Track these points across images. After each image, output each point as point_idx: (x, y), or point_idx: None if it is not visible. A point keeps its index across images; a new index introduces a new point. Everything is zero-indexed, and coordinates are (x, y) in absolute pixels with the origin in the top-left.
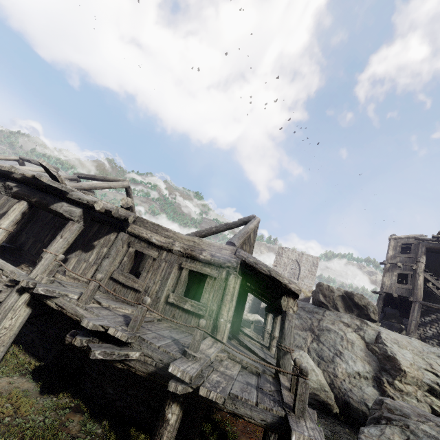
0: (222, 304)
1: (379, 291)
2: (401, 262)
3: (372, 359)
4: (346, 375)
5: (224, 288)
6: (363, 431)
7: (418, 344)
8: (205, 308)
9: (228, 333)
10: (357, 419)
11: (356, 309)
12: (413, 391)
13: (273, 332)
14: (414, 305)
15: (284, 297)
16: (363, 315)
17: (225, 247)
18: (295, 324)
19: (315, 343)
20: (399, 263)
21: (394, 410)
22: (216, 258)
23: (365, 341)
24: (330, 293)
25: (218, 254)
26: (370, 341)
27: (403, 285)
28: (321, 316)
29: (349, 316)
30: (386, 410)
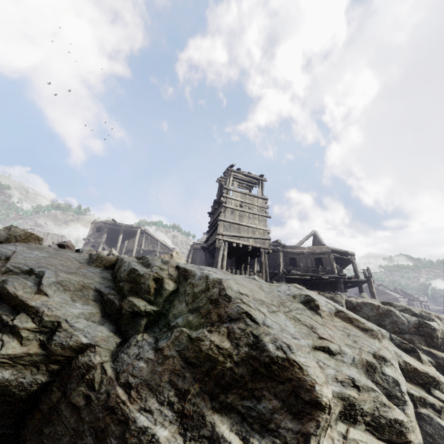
0: None
1: None
2: (94, 238)
3: None
4: None
5: None
6: None
7: None
8: None
9: None
10: None
11: None
12: None
13: None
14: None
15: None
16: None
17: None
18: None
19: None
20: (92, 239)
21: None
22: None
23: None
24: None
25: None
26: None
27: None
28: None
29: None
30: None
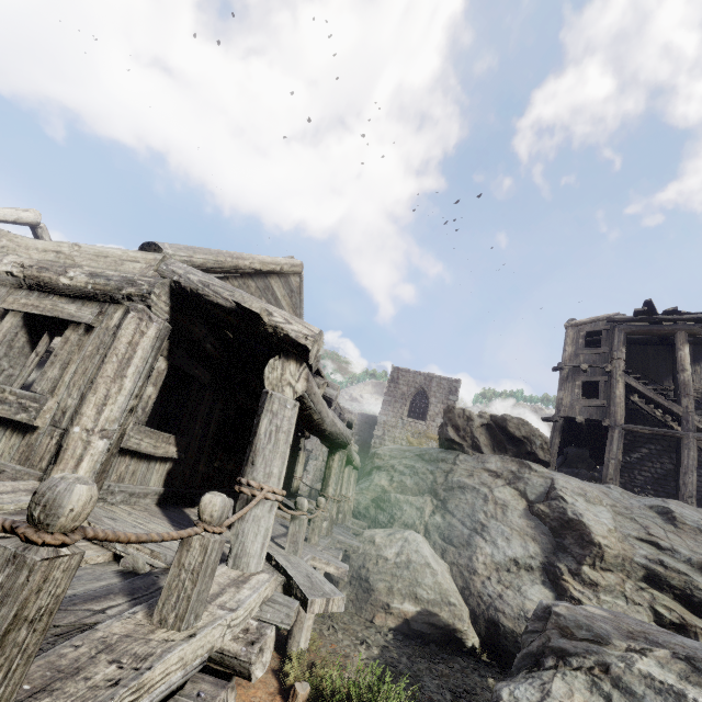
0: (89, 389)
1: (554, 416)
2: (586, 363)
3: (541, 531)
4: (493, 567)
5: (107, 349)
6: (498, 695)
7: (622, 496)
8: (40, 403)
9: (97, 465)
10: (513, 655)
11: (512, 445)
12: (618, 583)
13: (325, 488)
14: (612, 433)
15: (275, 360)
16: (524, 455)
17: (135, 257)
18: (405, 486)
19: (438, 515)
20: (584, 364)
21: (574, 628)
22: (101, 280)
23: (527, 499)
24: (466, 422)
25: (111, 271)
26: (536, 498)
27: (592, 401)
28: (450, 465)
29: (499, 458)
30: (556, 630)
